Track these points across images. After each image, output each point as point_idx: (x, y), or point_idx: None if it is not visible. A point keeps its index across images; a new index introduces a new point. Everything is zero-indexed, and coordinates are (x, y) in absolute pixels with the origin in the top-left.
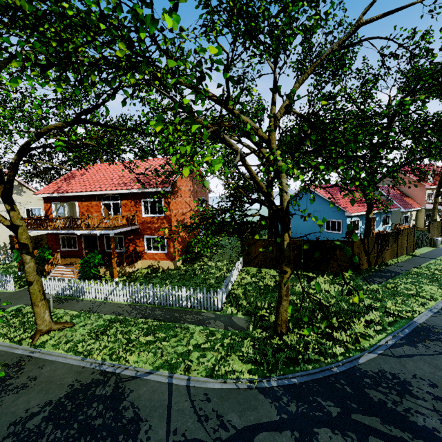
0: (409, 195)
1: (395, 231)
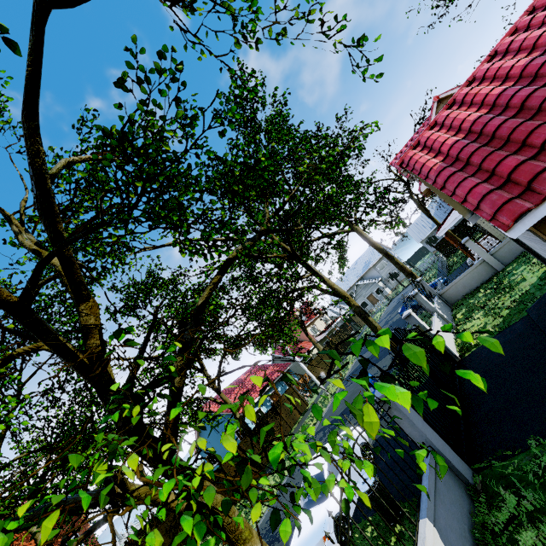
0: (302, 340)
1: (270, 409)
